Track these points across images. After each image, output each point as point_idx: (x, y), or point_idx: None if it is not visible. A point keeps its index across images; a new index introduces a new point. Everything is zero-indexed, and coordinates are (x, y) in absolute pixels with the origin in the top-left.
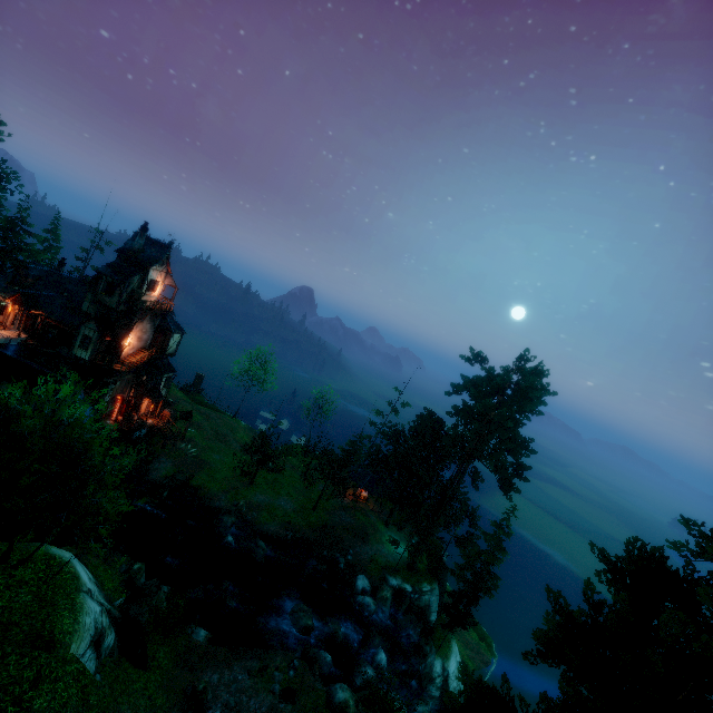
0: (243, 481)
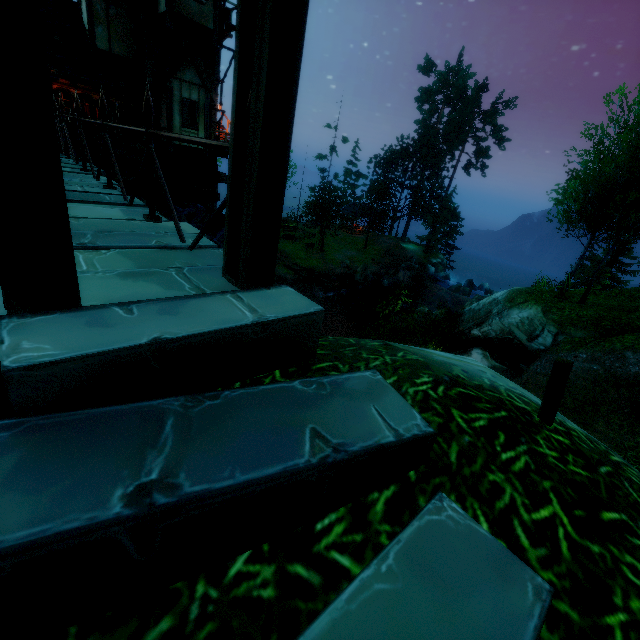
0: (316, 252)
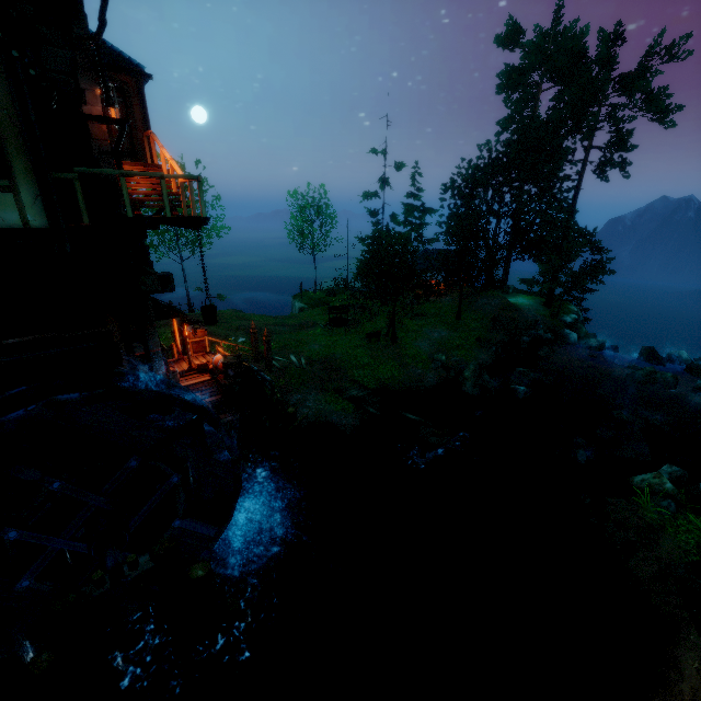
0: (385, 346)
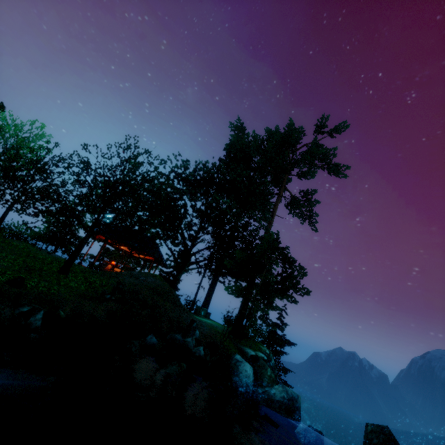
0: None
